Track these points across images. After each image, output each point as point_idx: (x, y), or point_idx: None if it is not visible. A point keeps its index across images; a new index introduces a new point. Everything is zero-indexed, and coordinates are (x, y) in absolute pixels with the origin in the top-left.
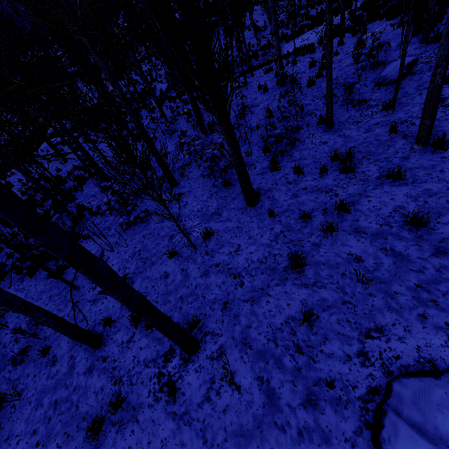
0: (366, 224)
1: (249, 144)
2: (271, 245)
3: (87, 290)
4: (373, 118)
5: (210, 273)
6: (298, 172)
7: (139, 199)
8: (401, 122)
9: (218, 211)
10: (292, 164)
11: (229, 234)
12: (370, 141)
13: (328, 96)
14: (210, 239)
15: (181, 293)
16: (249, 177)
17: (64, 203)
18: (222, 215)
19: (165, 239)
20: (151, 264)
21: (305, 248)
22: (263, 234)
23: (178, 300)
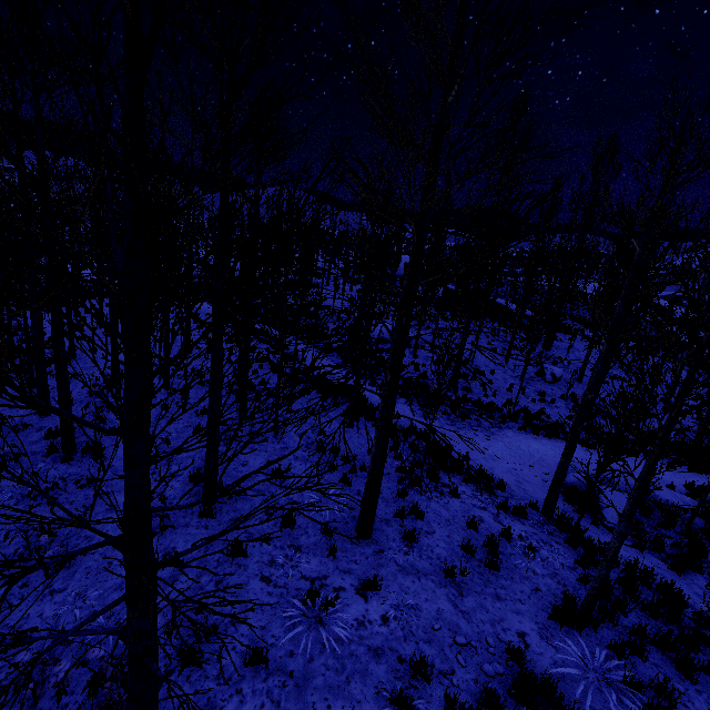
0: None
1: None
2: None
3: None
4: None
5: None
6: None
7: None
8: None
9: None
10: None
11: None
12: None
13: None
14: None
15: None
16: None
17: None
18: None
19: None
20: None
21: None
22: None
23: None
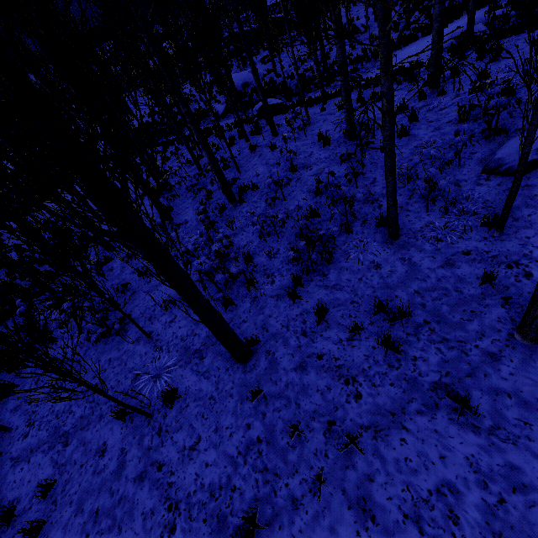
0: (382, 499)
1: (278, 235)
2: (237, 462)
3: (18, 435)
4: (464, 237)
5: (146, 479)
6: (319, 319)
7: (131, 290)
8: (508, 263)
9: (203, 349)
10: (321, 293)
11: (196, 406)
12: (445, 288)
13: (389, 197)
14: (172, 405)
15: (101, 502)
16: (229, 331)
17: (55, 275)
18: (203, 361)
19: (129, 376)
20: (99, 417)
21: (277, 498)
22: (234, 432)
23: (92, 516)
